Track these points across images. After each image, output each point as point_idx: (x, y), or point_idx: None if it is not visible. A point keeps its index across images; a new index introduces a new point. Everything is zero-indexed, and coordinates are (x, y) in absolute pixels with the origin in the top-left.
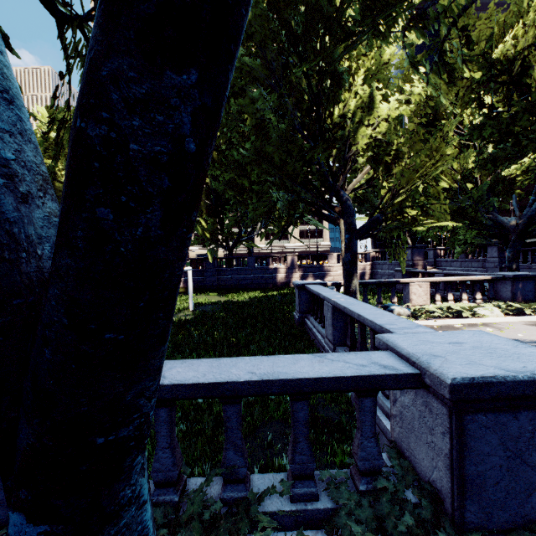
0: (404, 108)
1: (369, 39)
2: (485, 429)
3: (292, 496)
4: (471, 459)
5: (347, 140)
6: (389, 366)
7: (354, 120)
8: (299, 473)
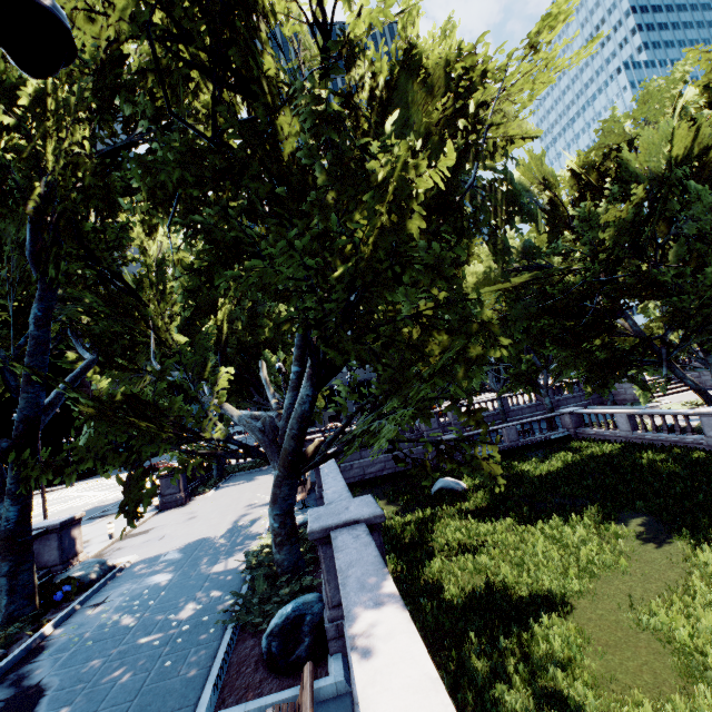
0: None
1: None
2: None
3: None
4: None
5: None
6: None
7: None
8: None
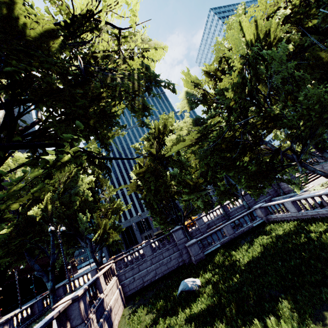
0: None
1: None
2: None
3: None
4: None
5: None
6: None
7: None
8: None
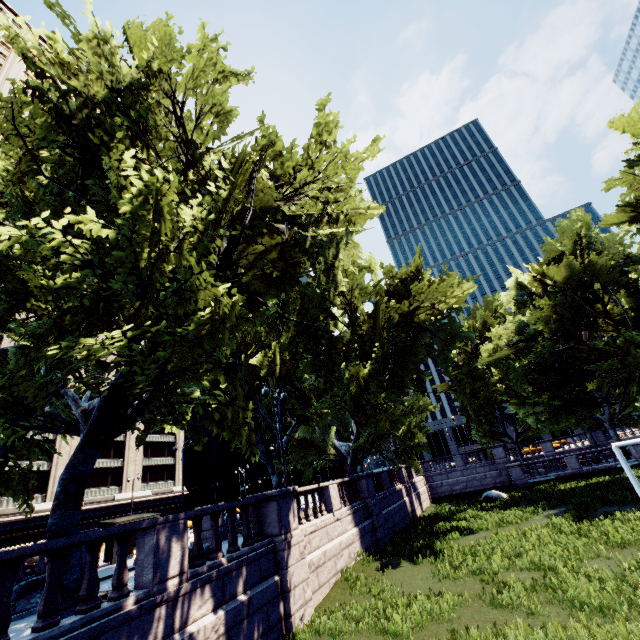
0: None
1: None
2: None
3: None
4: None
5: None
6: None
7: None
8: None
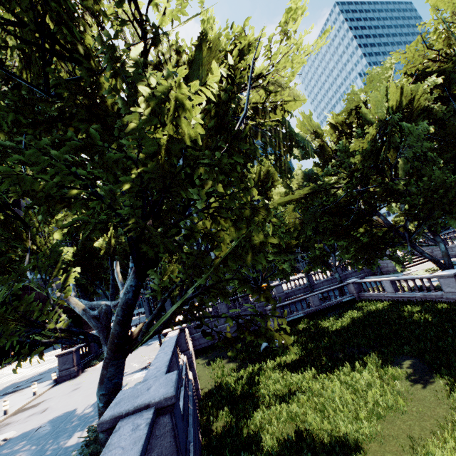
0: None
1: None
2: None
3: None
4: None
5: None
6: None
7: None
8: None
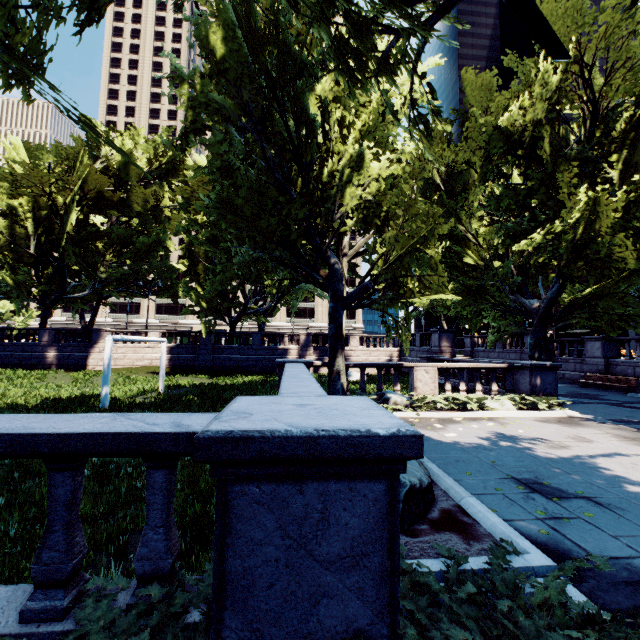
0: (395, 165)
1: (351, 87)
2: (258, 506)
3: (23, 613)
4: (236, 549)
5: (337, 195)
6: (185, 425)
7: (344, 174)
8: (45, 578)
